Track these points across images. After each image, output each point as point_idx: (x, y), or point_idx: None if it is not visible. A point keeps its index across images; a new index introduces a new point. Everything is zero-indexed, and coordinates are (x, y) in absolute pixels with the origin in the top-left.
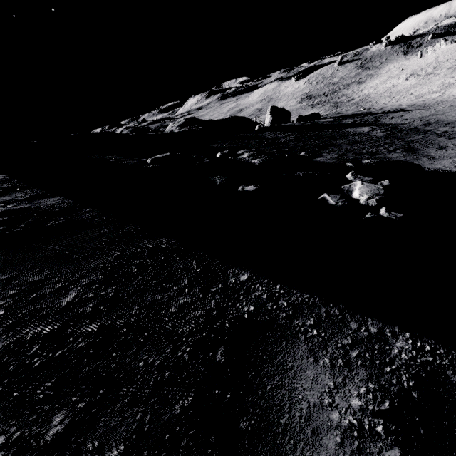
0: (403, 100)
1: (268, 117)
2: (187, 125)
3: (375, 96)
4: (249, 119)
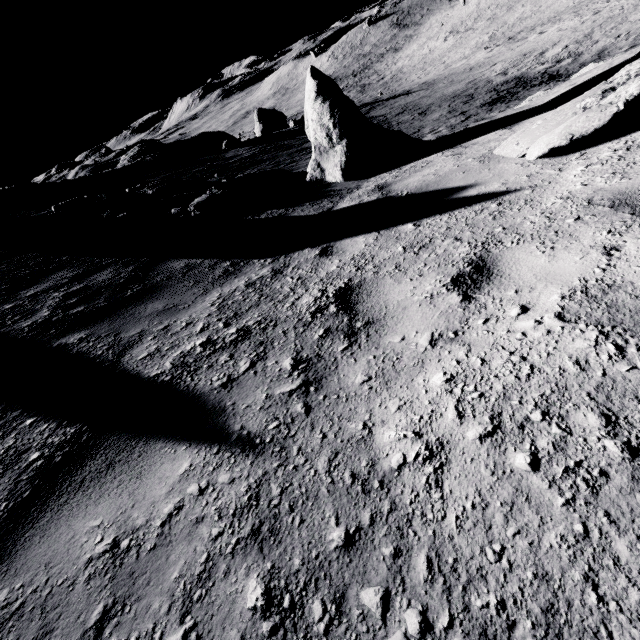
0: (431, 73)
1: (258, 124)
2: (142, 154)
3: (408, 70)
4: (224, 133)
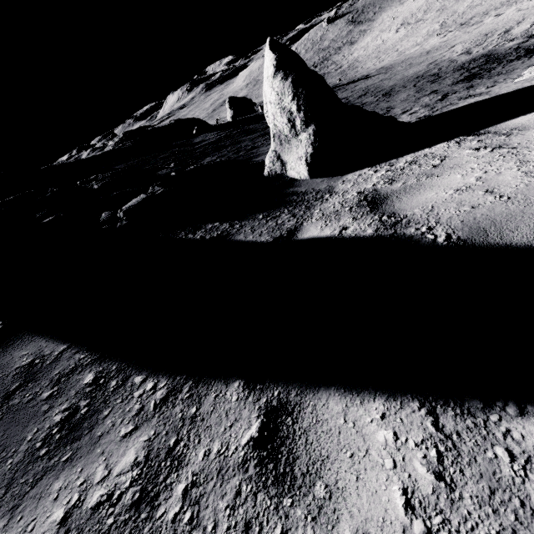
0: (386, 60)
1: (229, 111)
2: (124, 140)
3: (363, 59)
4: (197, 119)
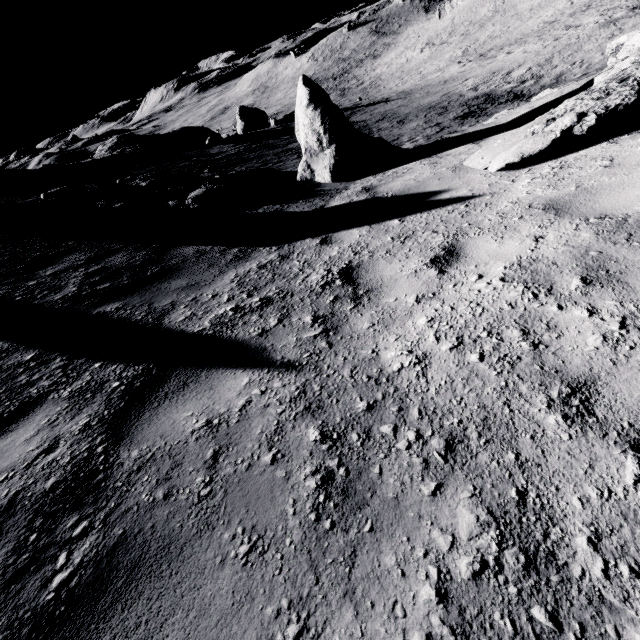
0: (409, 82)
1: (239, 122)
2: (121, 146)
3: (386, 77)
4: (206, 129)
